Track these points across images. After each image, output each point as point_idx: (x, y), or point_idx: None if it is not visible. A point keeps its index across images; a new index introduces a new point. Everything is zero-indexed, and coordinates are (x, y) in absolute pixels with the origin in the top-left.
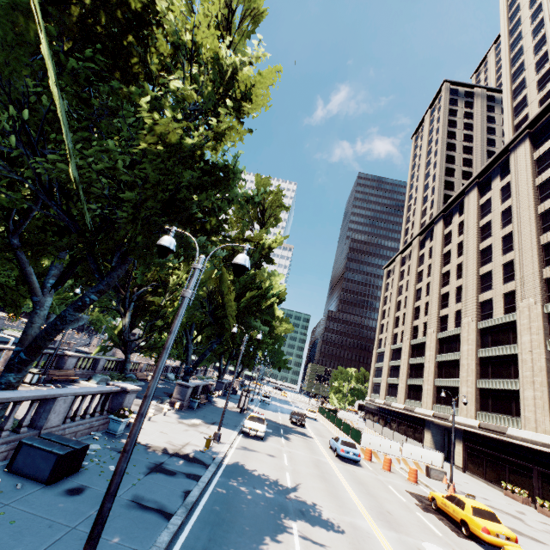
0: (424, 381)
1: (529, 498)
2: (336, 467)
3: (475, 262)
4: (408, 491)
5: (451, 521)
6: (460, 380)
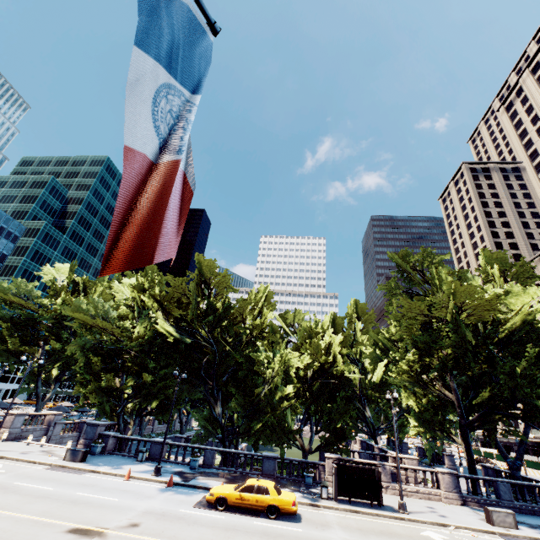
0: None
1: None
2: None
3: None
4: None
5: None
6: None
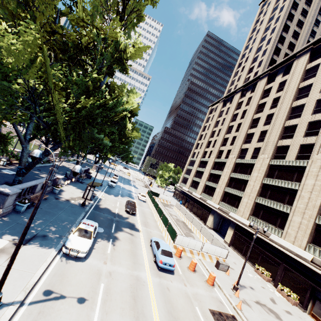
0: (218, 186)
1: (271, 278)
2: (153, 288)
3: (285, 115)
4: (211, 309)
5: None
6: (244, 193)
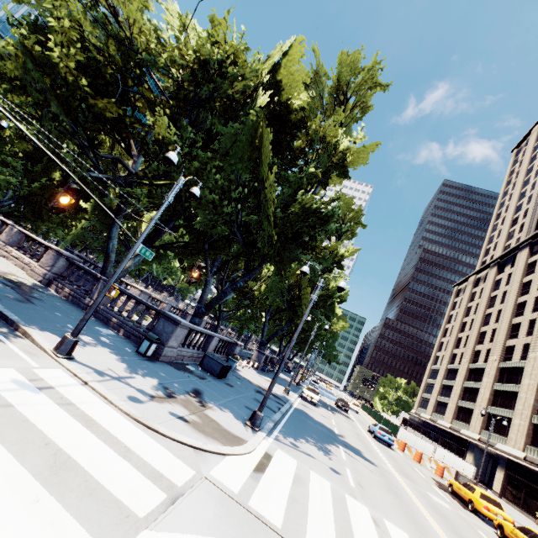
0: (476, 405)
1: None
2: (372, 441)
3: None
4: (431, 477)
5: (462, 502)
6: (514, 411)
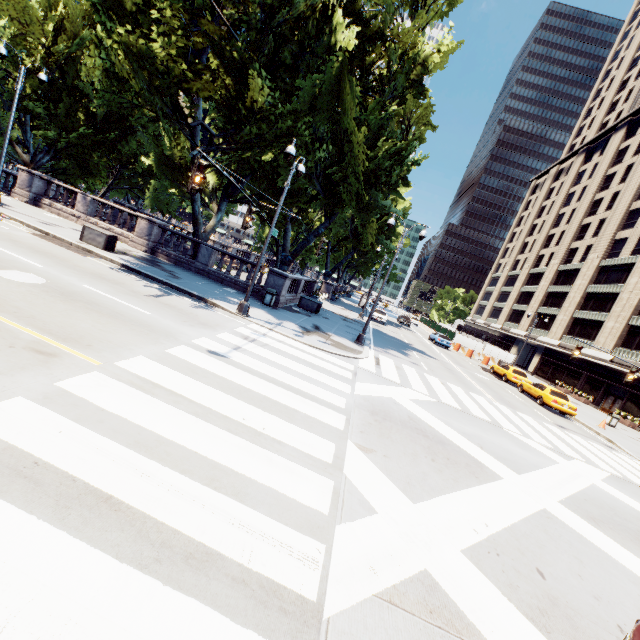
0: (529, 307)
1: (571, 390)
2: (433, 346)
3: (632, 194)
4: (478, 365)
5: (499, 377)
6: (560, 309)
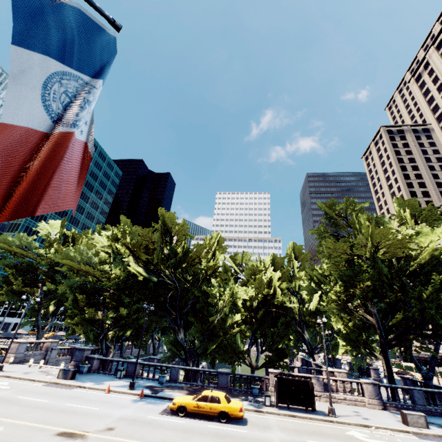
0: None
1: None
2: None
3: None
4: None
5: None
6: None
